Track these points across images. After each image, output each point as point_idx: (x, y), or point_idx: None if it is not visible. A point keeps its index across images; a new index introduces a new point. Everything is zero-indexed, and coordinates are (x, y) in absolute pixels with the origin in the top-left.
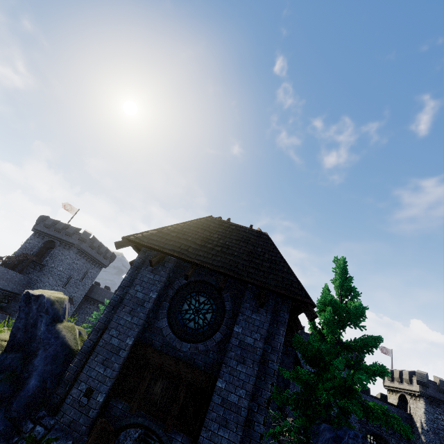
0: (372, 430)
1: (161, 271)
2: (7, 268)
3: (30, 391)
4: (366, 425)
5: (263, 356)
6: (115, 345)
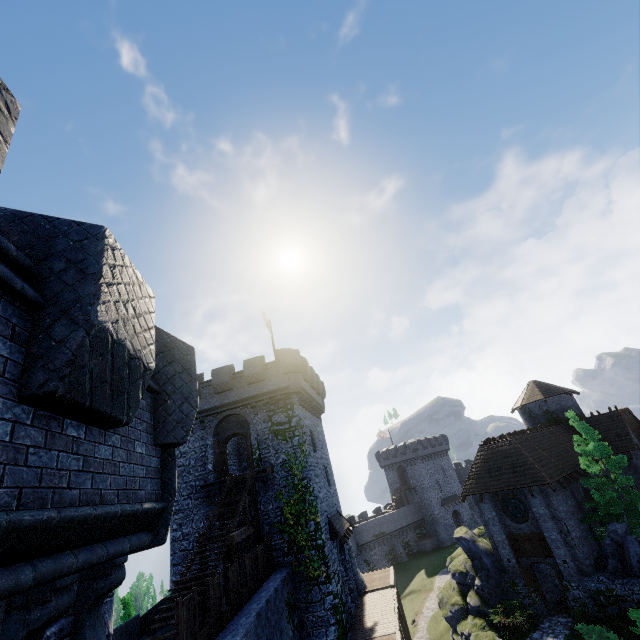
0: None
1: (487, 501)
2: (400, 507)
3: (492, 569)
4: None
5: (552, 514)
6: (500, 540)
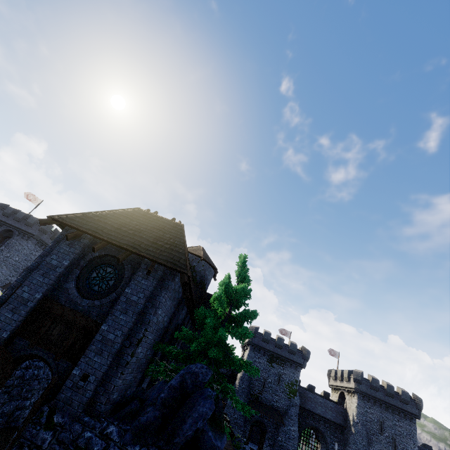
0: (311, 423)
1: (76, 245)
2: None
3: None
4: (306, 419)
5: (144, 311)
6: (25, 298)
